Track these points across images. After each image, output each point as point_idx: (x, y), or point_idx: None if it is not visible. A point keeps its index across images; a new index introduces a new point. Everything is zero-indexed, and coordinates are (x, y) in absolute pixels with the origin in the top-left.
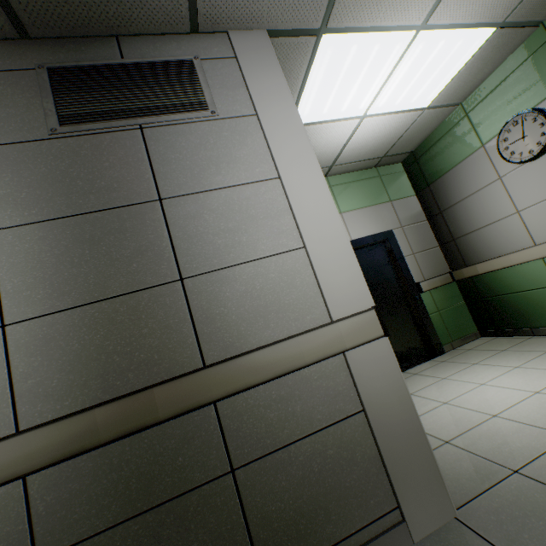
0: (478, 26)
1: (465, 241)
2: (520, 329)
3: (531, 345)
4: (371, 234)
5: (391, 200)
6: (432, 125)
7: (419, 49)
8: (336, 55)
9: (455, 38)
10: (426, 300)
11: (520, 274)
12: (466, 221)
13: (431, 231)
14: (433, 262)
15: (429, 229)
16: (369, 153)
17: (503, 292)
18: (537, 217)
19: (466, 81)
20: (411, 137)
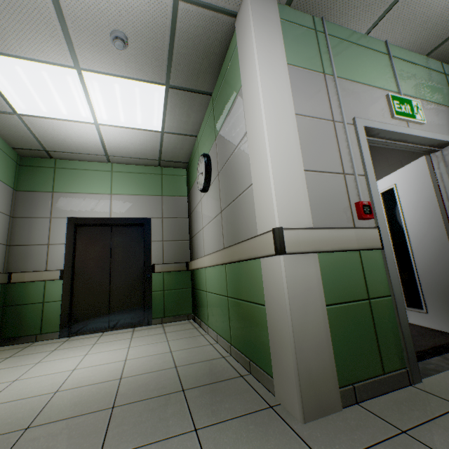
0: (144, 81)
1: (194, 241)
2: (199, 320)
3: (178, 333)
4: (132, 216)
5: (163, 195)
6: (187, 147)
7: (97, 85)
8: (4, 69)
9: (129, 85)
10: (156, 279)
11: (201, 276)
12: (194, 226)
13: (188, 227)
14: (178, 251)
15: (187, 225)
16: (141, 154)
17: (198, 287)
18: (206, 236)
19: (182, 120)
20: (174, 151)
